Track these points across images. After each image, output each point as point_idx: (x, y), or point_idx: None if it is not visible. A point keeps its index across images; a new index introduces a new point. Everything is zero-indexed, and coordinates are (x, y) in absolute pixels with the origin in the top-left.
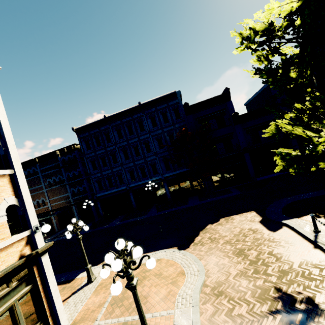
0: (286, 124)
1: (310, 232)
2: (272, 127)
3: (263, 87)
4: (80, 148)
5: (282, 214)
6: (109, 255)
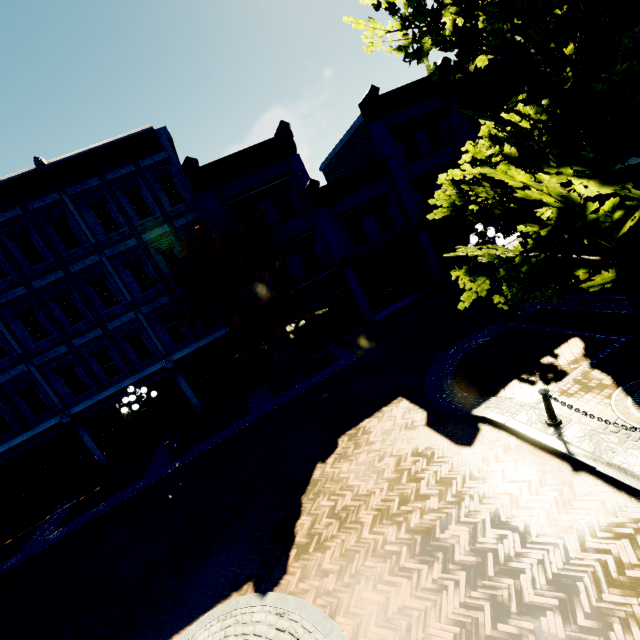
0: (476, 180)
1: (544, 430)
2: (448, 189)
3: (353, 126)
4: None
5: (462, 392)
6: None
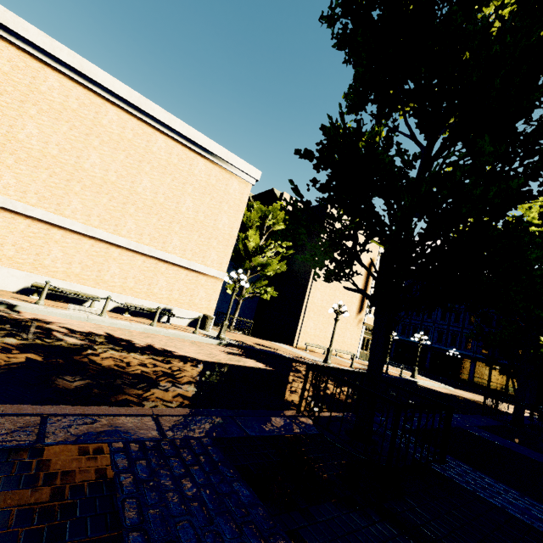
0: None
1: None
2: None
3: None
4: None
5: None
6: (416, 334)
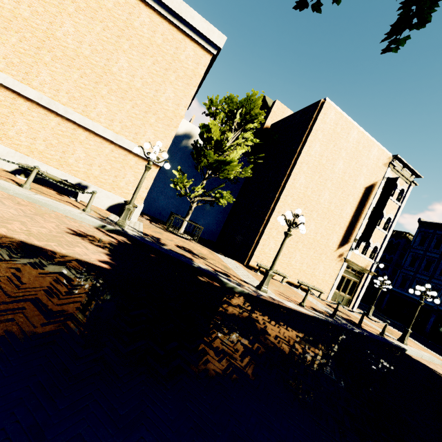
0: None
1: None
2: None
3: None
4: (410, 239)
5: None
6: (419, 286)
